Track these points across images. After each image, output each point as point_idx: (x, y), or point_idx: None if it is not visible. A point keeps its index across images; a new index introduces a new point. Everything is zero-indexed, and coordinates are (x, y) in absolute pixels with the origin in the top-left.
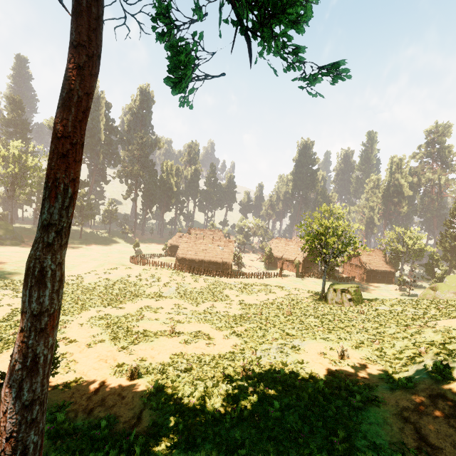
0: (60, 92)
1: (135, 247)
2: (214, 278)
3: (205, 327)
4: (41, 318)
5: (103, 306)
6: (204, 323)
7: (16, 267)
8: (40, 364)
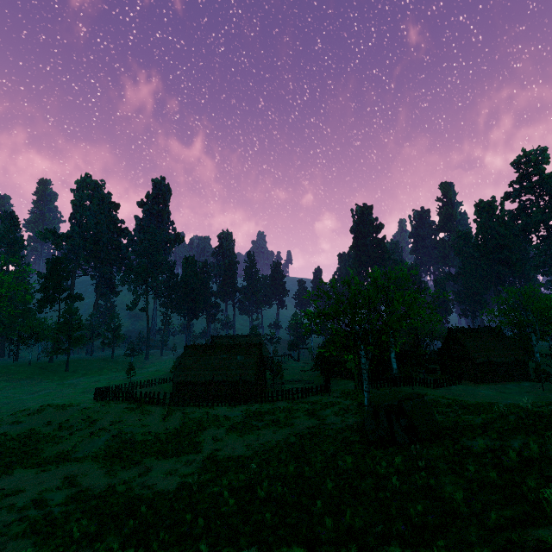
0: None
1: (129, 373)
2: (206, 408)
3: None
4: None
5: None
6: (28, 538)
7: None
8: None
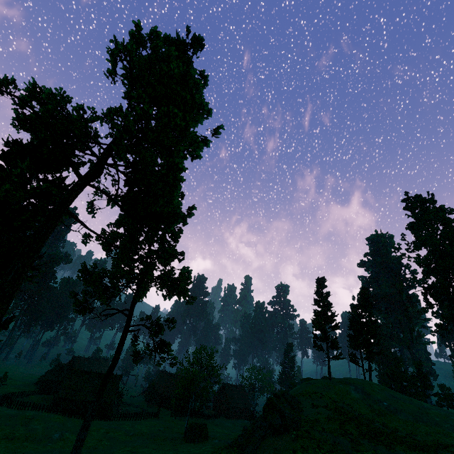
0: (108, 371)
1: (1, 381)
2: (96, 421)
3: None
4: (83, 441)
5: None
6: None
7: None
8: None
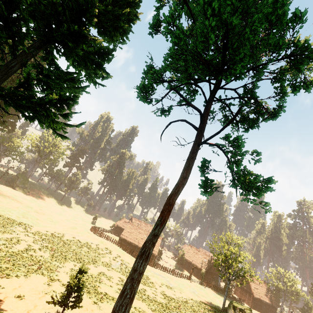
0: (175, 189)
1: (94, 219)
2: None
3: (144, 305)
4: (141, 275)
5: (77, 262)
6: (143, 302)
7: (25, 211)
8: (134, 298)
